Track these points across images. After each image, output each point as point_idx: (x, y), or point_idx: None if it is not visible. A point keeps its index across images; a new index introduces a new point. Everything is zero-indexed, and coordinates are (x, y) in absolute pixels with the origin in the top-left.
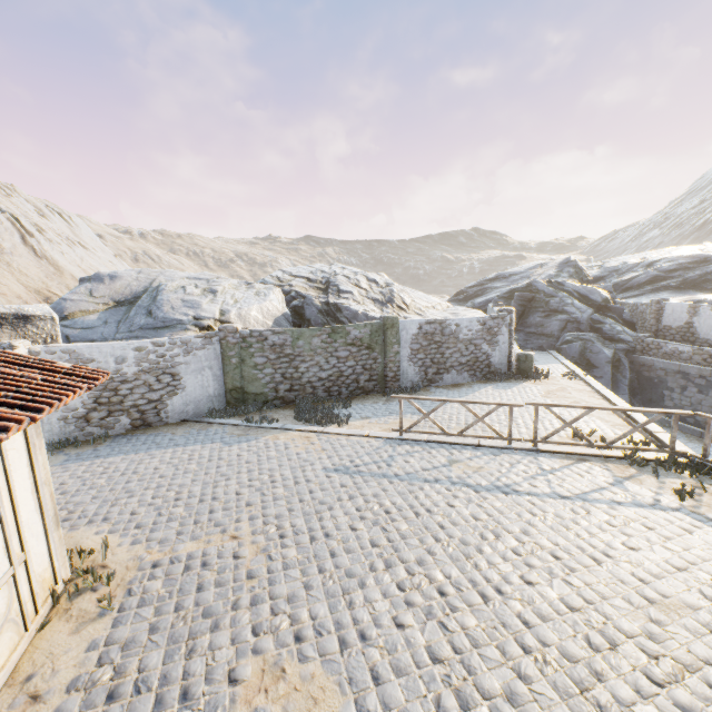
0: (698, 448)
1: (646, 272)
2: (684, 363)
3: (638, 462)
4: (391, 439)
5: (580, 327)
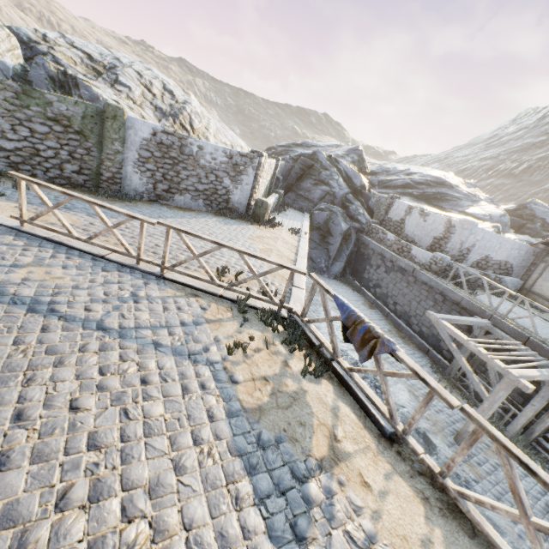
0: (365, 311)
1: (404, 178)
2: (387, 248)
3: (241, 308)
4: (3, 227)
5: (334, 201)
